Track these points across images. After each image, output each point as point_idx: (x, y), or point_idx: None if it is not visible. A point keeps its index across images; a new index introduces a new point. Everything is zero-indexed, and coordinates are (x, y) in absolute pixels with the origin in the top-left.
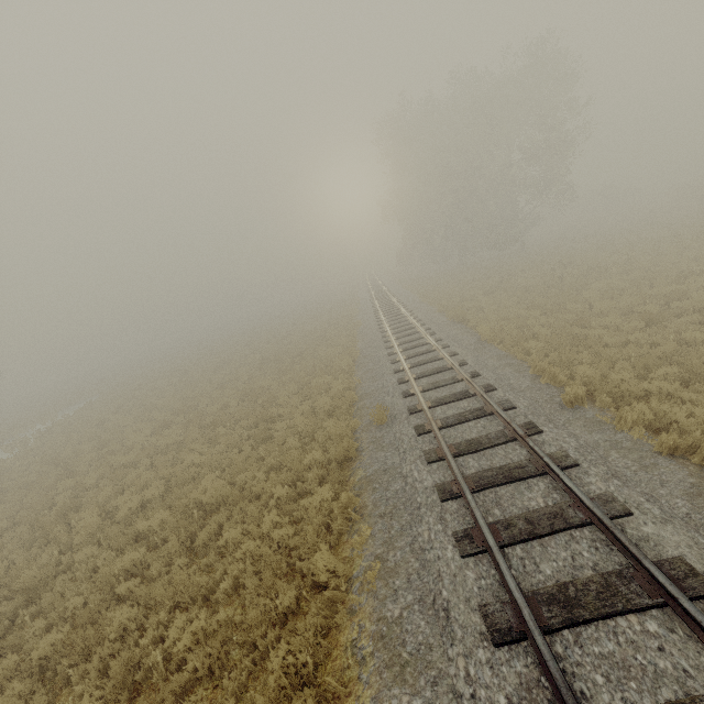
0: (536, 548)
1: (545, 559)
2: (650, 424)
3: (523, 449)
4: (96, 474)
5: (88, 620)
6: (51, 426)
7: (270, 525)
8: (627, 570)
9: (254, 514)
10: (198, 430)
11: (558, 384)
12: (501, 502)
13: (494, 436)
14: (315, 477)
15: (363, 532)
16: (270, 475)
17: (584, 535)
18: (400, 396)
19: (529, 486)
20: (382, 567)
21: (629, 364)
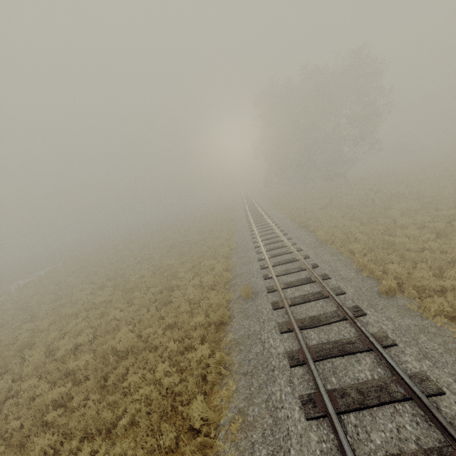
0: (366, 417)
1: (374, 429)
2: (447, 313)
3: (352, 327)
4: (49, 320)
5: (19, 443)
6: (27, 282)
7: (162, 373)
8: (446, 448)
9: (152, 362)
10: (122, 293)
11: (375, 277)
12: (336, 371)
13: (330, 315)
14: (198, 336)
15: (230, 386)
16: (166, 332)
17: (406, 409)
18: (262, 278)
19: (358, 360)
20: (243, 420)
21: (426, 265)
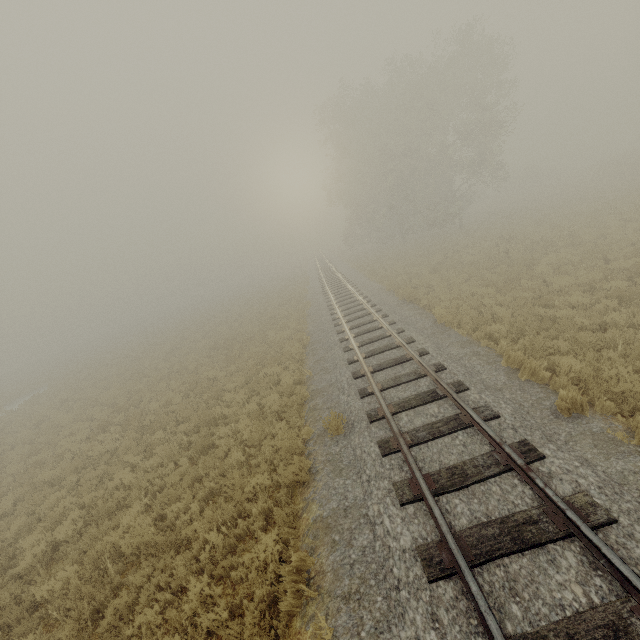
0: None
1: None
2: None
3: (525, 486)
4: (14, 495)
5: None
6: None
7: (196, 601)
8: None
9: (181, 574)
10: (135, 435)
11: (540, 381)
12: (517, 589)
13: (482, 462)
14: (259, 512)
15: (321, 626)
16: (203, 513)
17: None
18: (357, 396)
19: (553, 559)
20: None
21: (615, 352)
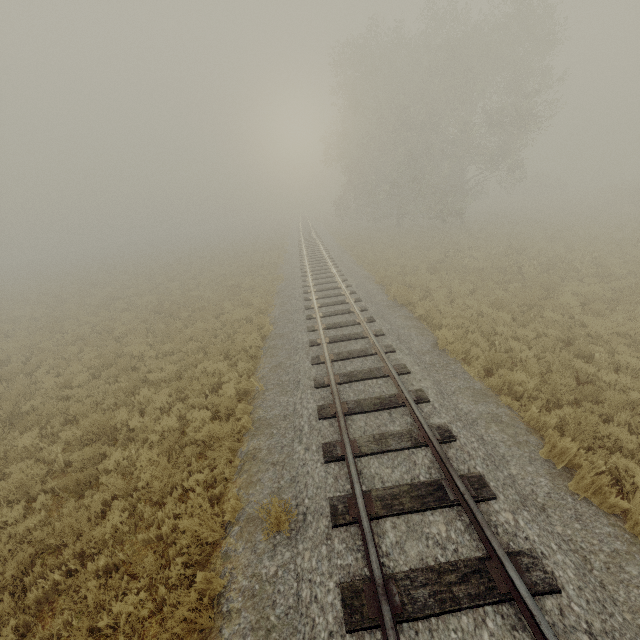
0: None
1: None
2: None
3: None
4: None
5: None
6: None
7: None
8: None
9: None
10: None
11: (609, 509)
12: None
13: None
14: None
15: None
16: None
17: None
18: (320, 455)
19: None
20: None
21: None
